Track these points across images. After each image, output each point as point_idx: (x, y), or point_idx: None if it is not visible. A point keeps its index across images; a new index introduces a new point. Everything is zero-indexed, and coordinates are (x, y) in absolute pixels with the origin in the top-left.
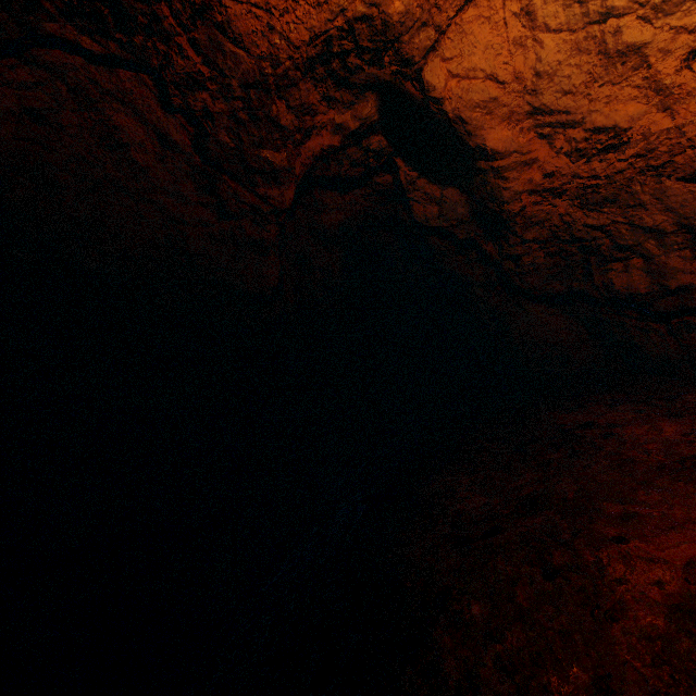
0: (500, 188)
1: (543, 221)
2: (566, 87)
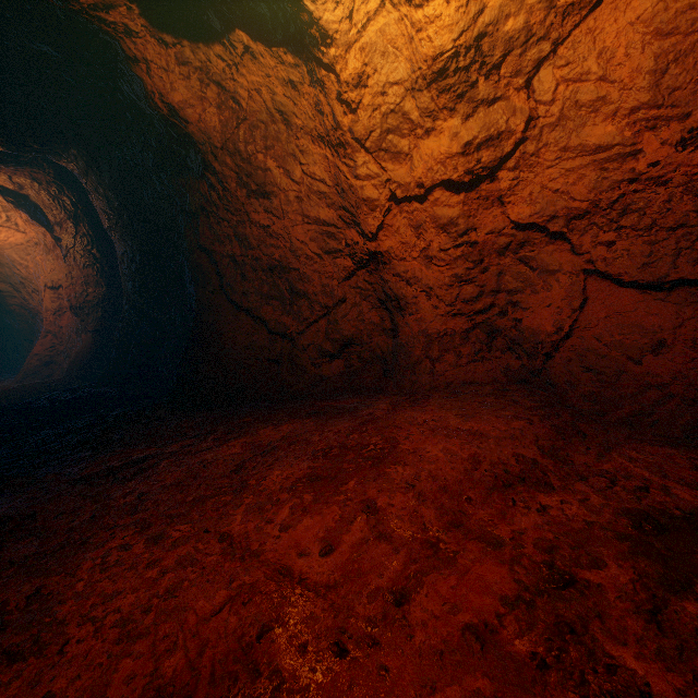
0: (6, 301)
1: (24, 315)
2: (16, 282)
